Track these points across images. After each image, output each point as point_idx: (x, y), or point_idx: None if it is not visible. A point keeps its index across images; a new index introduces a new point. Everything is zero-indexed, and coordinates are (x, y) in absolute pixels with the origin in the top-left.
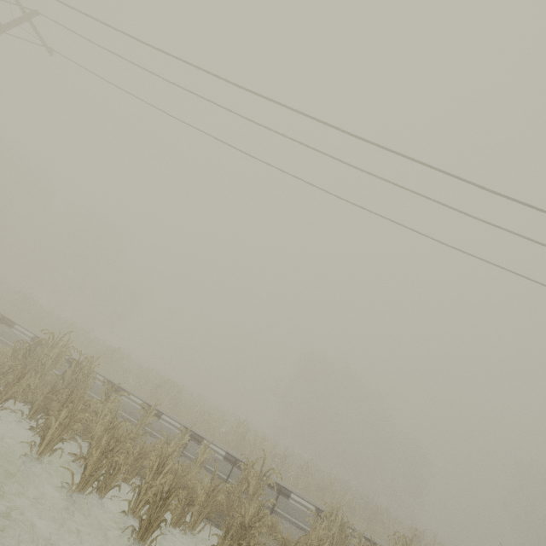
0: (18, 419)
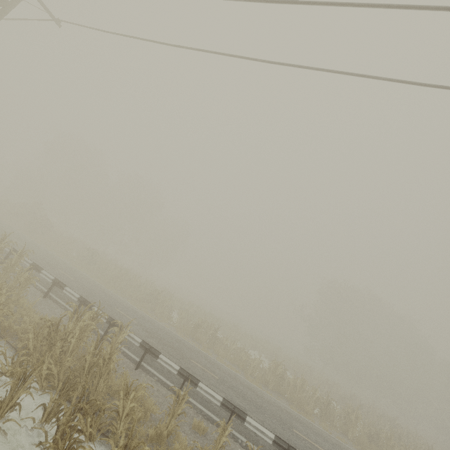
0: (30, 426)
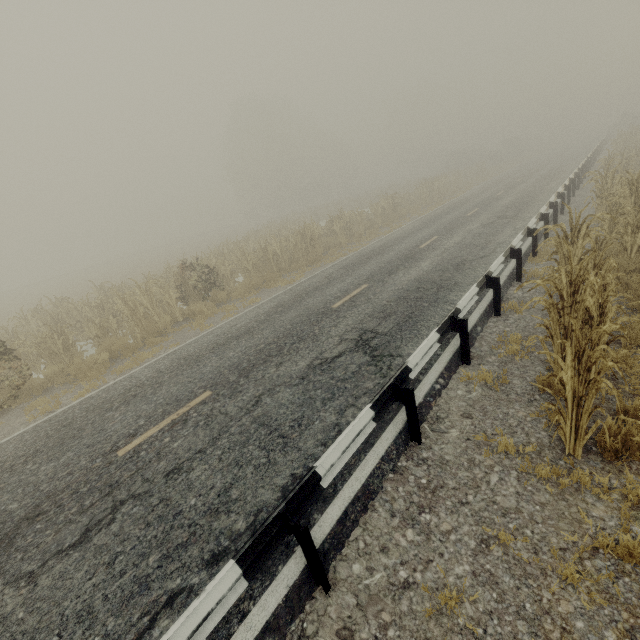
0: None
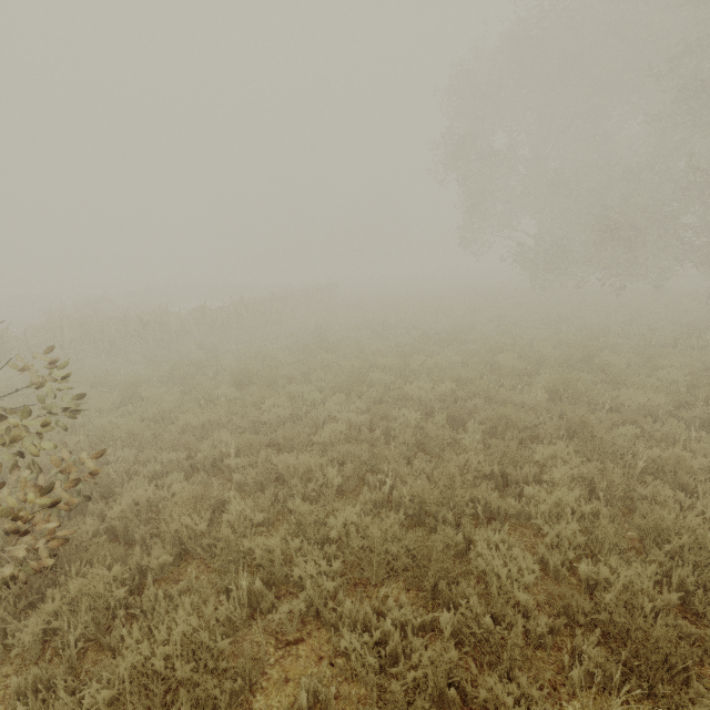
0: None
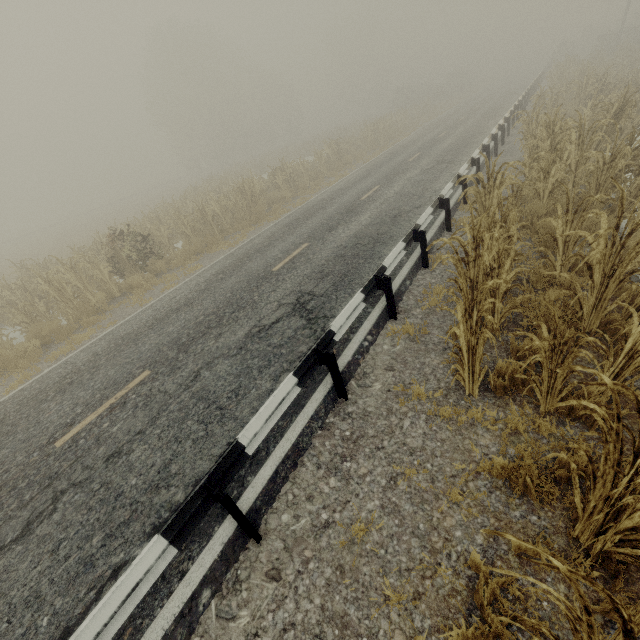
0: None
